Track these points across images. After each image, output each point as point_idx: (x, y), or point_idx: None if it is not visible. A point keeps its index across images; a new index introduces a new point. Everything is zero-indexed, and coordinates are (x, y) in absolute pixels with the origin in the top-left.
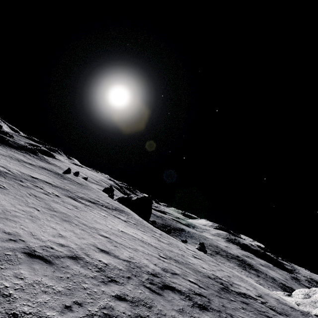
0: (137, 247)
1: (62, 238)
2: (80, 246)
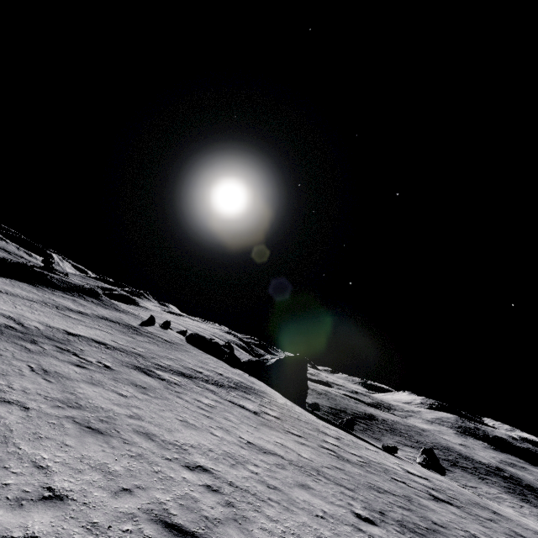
0: (292, 492)
1: (47, 508)
2: (104, 532)
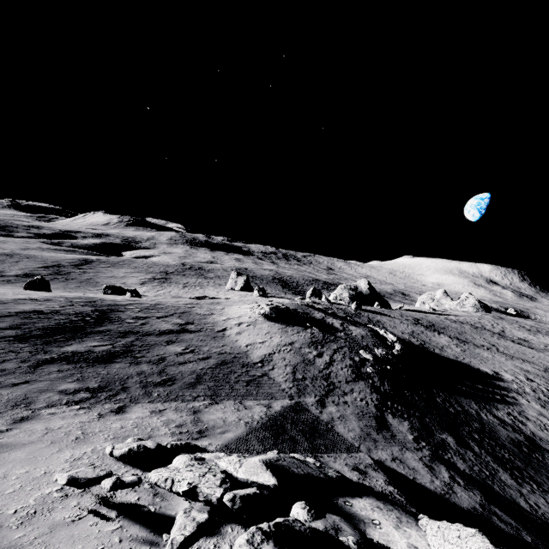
0: None
1: None
2: None
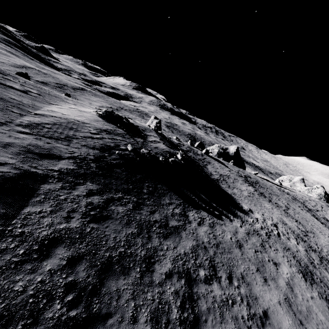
0: None
1: None
2: None
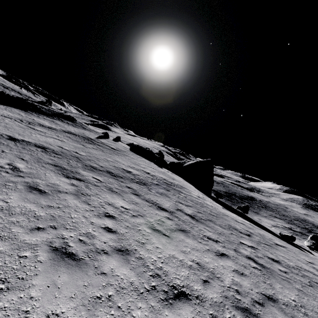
0: None
1: None
2: None
